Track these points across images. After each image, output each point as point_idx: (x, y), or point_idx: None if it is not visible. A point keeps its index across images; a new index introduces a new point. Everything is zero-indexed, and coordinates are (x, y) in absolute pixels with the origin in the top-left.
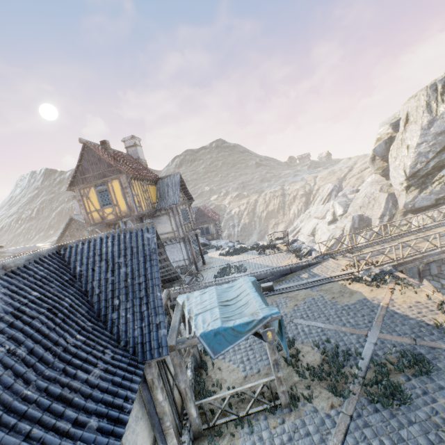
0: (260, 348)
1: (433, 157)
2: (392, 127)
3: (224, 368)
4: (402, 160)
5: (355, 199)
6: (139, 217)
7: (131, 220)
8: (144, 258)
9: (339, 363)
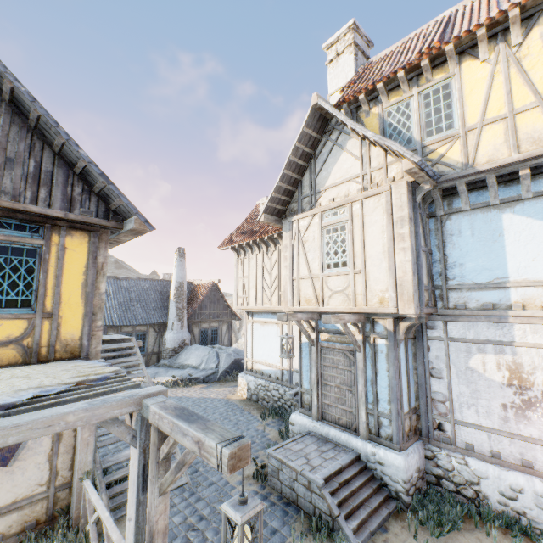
0: None
1: None
2: None
3: None
4: None
5: None
6: None
7: None
8: None
9: None
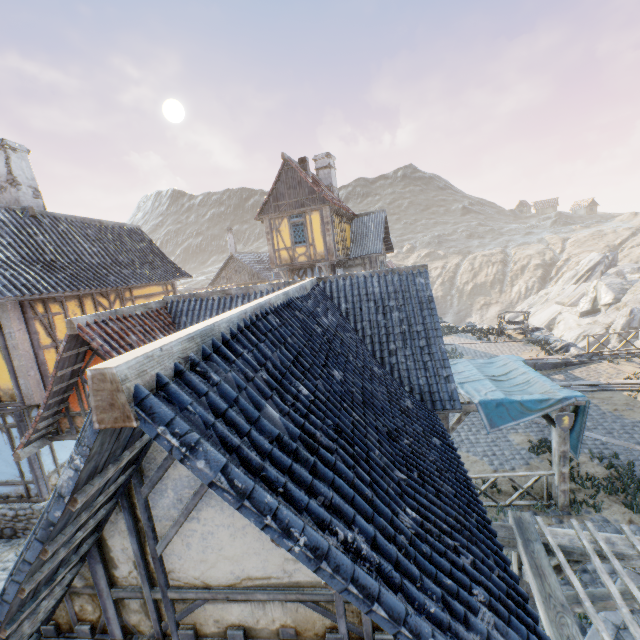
0: (508, 446)
1: None
2: None
3: (462, 458)
4: None
5: None
6: (332, 264)
7: (324, 267)
8: (419, 305)
9: (638, 482)
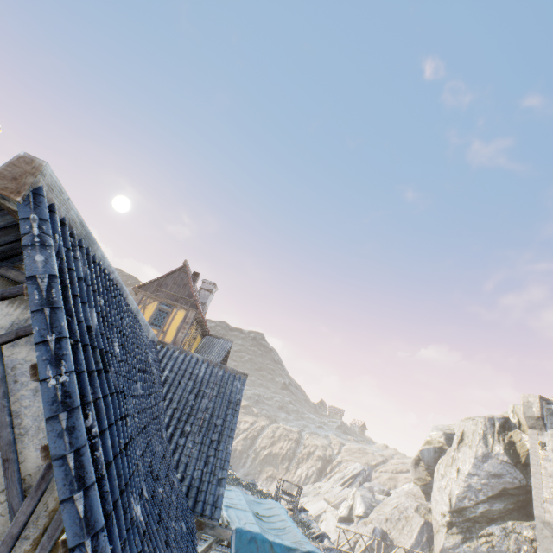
0: None
1: (483, 500)
2: (445, 437)
3: None
4: (449, 483)
5: (383, 503)
6: None
7: None
8: (228, 402)
9: None
